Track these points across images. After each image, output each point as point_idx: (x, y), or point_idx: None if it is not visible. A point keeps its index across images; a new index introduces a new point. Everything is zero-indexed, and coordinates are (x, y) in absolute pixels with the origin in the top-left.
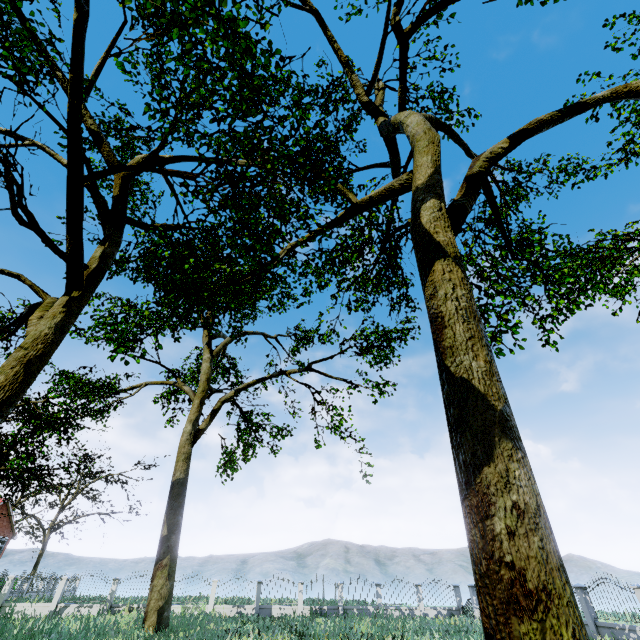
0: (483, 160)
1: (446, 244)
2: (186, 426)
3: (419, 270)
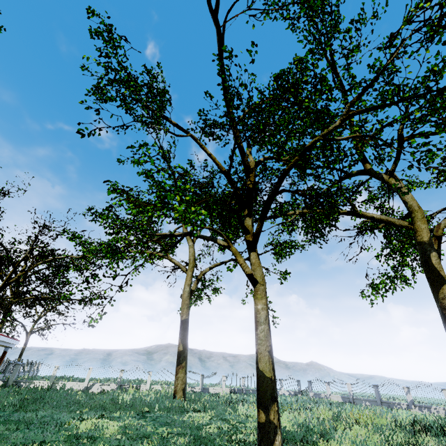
0: (442, 229)
1: (445, 277)
2: (186, 288)
3: (433, 284)
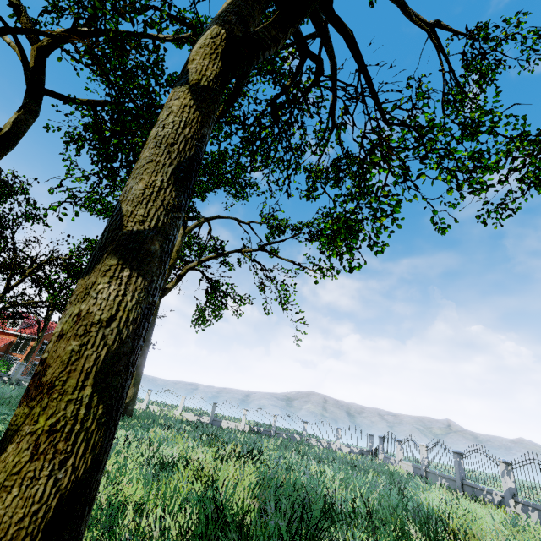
0: None
1: (194, 71)
2: None
3: None
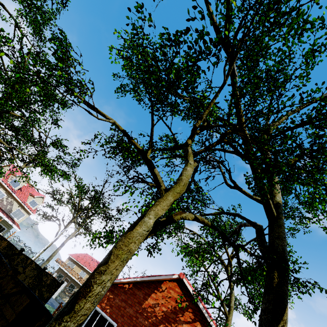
0: None
1: None
2: None
3: None
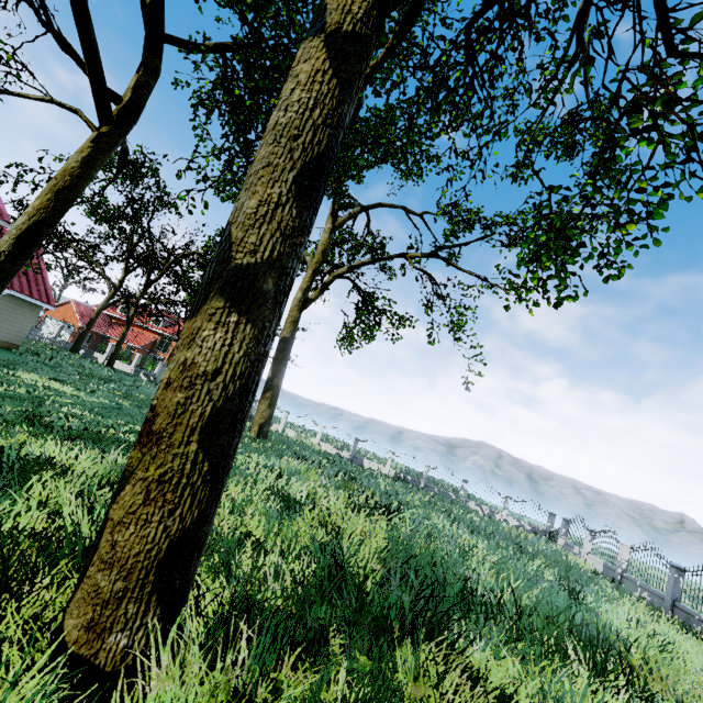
0: None
1: (334, 8)
2: (297, 293)
3: None
